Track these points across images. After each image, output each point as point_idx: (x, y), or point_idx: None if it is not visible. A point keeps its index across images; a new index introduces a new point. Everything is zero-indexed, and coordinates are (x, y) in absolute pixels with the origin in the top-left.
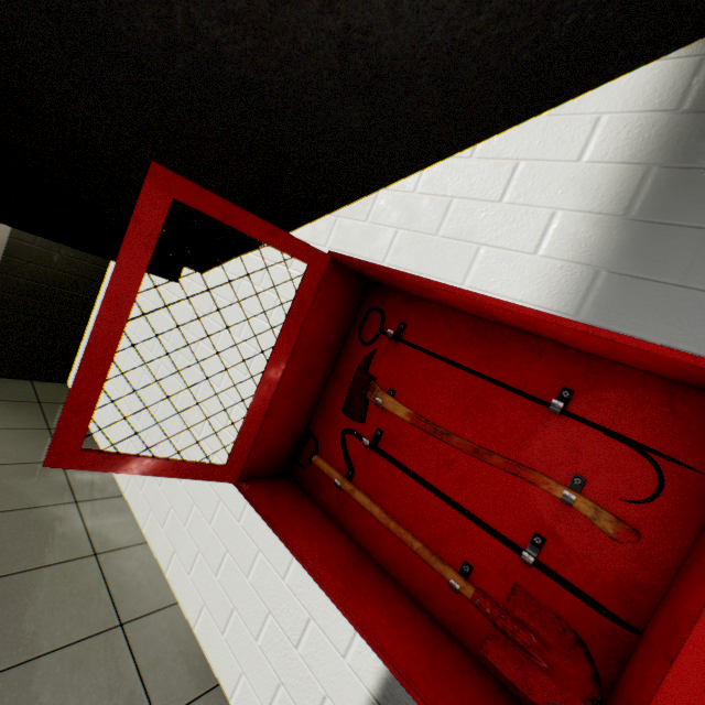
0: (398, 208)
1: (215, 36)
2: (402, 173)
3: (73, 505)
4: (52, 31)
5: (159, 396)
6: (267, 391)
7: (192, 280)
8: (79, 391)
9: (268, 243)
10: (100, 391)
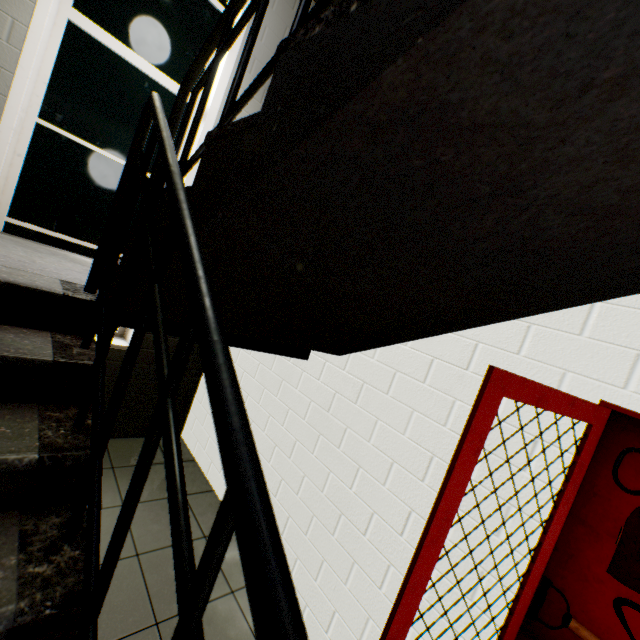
0: (633, 327)
1: (547, 224)
2: (638, 290)
3: (230, 596)
4: (374, 236)
5: (299, 475)
6: (540, 563)
7: (325, 360)
8: (399, 615)
9: (565, 414)
10: (415, 609)
